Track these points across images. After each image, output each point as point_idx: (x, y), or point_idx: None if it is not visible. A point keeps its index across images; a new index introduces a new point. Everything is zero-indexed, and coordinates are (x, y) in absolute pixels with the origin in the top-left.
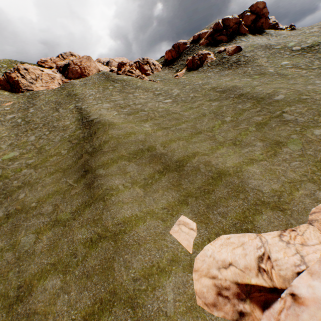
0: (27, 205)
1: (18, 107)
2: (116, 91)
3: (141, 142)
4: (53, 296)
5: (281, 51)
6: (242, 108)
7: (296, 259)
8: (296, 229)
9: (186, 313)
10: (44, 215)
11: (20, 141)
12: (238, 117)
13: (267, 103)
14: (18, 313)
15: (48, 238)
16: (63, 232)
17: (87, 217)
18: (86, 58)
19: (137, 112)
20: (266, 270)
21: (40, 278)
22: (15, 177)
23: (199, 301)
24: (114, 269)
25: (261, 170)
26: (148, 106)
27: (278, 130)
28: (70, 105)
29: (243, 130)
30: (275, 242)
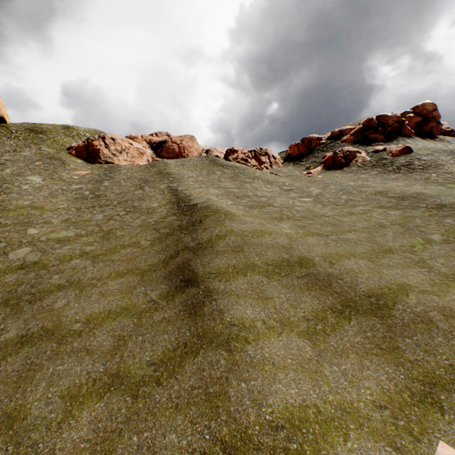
0: (65, 324)
1: (90, 178)
2: (225, 177)
3: (283, 248)
4: None
5: None
6: None
7: None
8: None
9: None
10: (93, 356)
11: (81, 218)
12: None
13: None
14: None
15: (93, 420)
16: (131, 414)
17: (190, 386)
18: (188, 138)
19: (263, 206)
20: None
21: None
22: (59, 268)
23: None
24: None
25: None
26: (277, 201)
27: None
28: (161, 184)
29: None
30: None
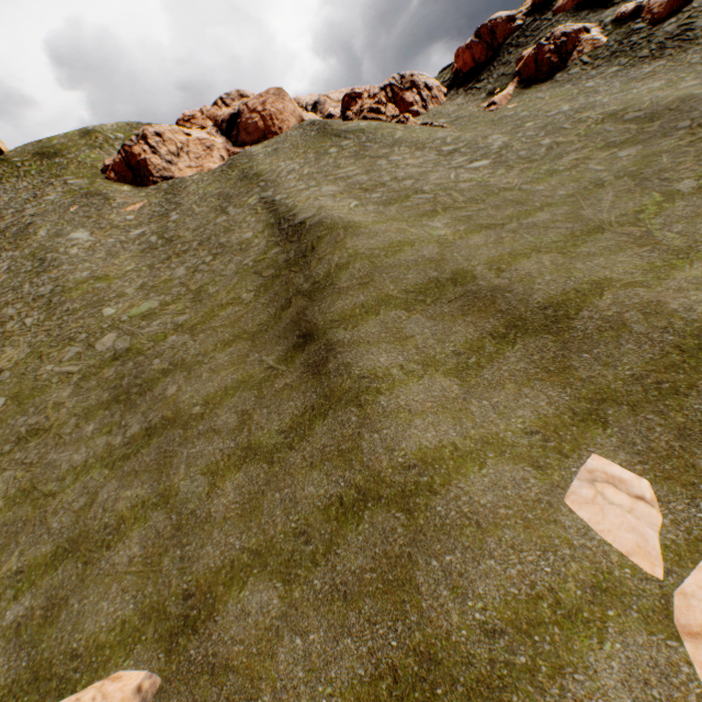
0: (184, 410)
1: (150, 213)
2: (345, 156)
3: (431, 262)
4: (267, 635)
5: None
6: None
7: None
8: None
9: None
10: (221, 435)
11: (159, 279)
12: None
13: None
14: (191, 658)
15: (237, 488)
16: (270, 478)
17: (322, 445)
18: (273, 95)
19: (406, 197)
20: None
21: (230, 581)
22: (156, 351)
23: None
24: (418, 588)
25: None
26: (430, 181)
27: None
28: (250, 198)
29: None
30: None
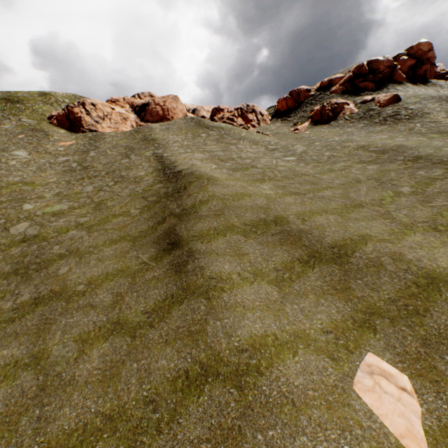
0: (70, 287)
1: (75, 149)
2: (211, 139)
3: (261, 208)
4: None
5: None
6: (426, 175)
7: None
8: None
9: None
10: (97, 310)
11: (72, 191)
12: (426, 188)
13: None
14: None
15: (102, 355)
16: (131, 349)
17: (176, 326)
18: (171, 98)
19: (246, 168)
20: None
21: (80, 444)
22: (58, 240)
23: None
24: None
25: None
26: (261, 162)
27: None
28: (147, 151)
29: (444, 209)
30: None
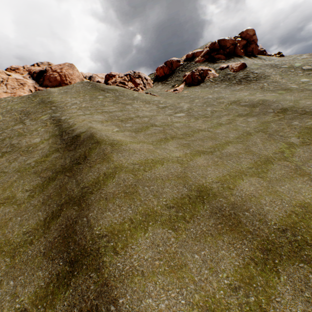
0: None
1: None
2: (108, 100)
3: (179, 178)
4: None
5: (291, 70)
6: (302, 125)
7: None
8: None
9: None
10: None
11: None
12: (311, 138)
13: None
14: None
15: None
16: None
17: None
18: (67, 66)
19: (146, 127)
20: None
21: None
22: None
23: None
24: None
25: None
26: (158, 120)
27: None
28: (43, 115)
29: None
30: None
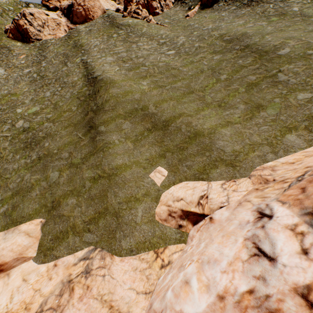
0: (51, 151)
1: (32, 60)
2: (120, 40)
3: (136, 101)
4: (72, 208)
5: None
6: (241, 64)
7: (224, 199)
8: (237, 181)
9: (147, 223)
10: (63, 160)
11: (39, 97)
12: (234, 75)
13: (268, 59)
14: (54, 214)
15: (67, 175)
16: (76, 172)
17: (92, 163)
18: None
19: (138, 67)
20: (202, 204)
21: (64, 198)
22: (40, 129)
23: (157, 217)
24: (108, 196)
25: (232, 133)
26: (149, 60)
27: (265, 93)
28: (77, 59)
29: (233, 91)
30: (216, 188)
